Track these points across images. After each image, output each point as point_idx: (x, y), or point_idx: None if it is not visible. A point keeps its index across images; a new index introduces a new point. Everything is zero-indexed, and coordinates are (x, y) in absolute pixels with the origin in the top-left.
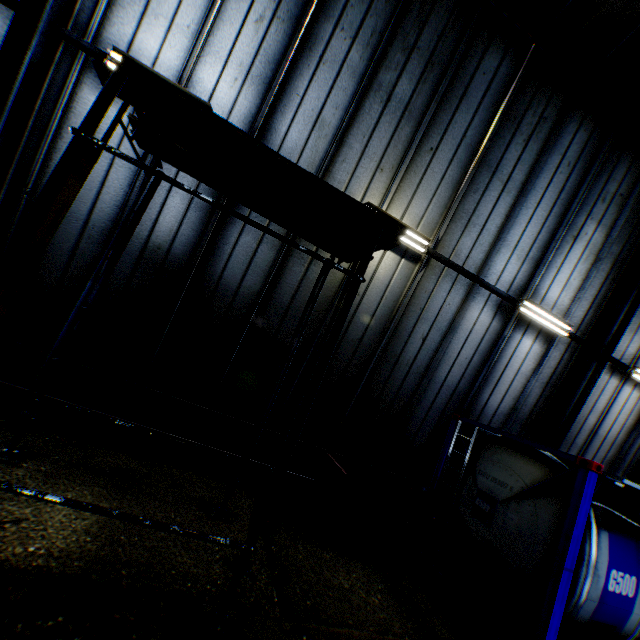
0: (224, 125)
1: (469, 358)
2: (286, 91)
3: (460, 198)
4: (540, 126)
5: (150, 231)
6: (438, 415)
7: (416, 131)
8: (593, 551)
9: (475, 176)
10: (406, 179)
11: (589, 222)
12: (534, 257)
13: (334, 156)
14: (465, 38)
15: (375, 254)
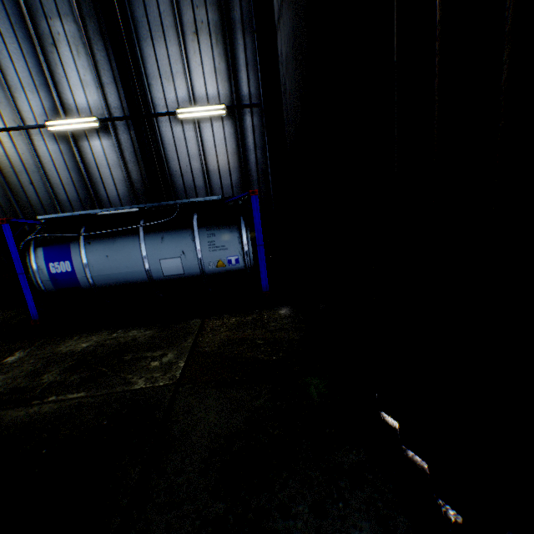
0: None
1: (70, 177)
2: None
3: None
4: None
5: None
6: None
7: None
8: (34, 260)
9: None
10: None
11: (53, 23)
12: (42, 83)
13: None
14: None
15: None
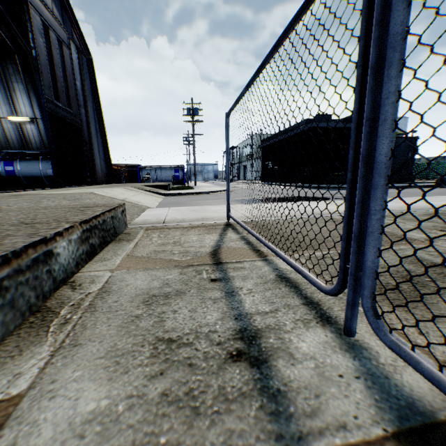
0: None
1: (17, 138)
2: None
3: None
4: None
5: None
6: None
7: None
8: (1, 165)
9: None
10: None
11: (15, 84)
12: (9, 103)
13: None
14: None
15: None
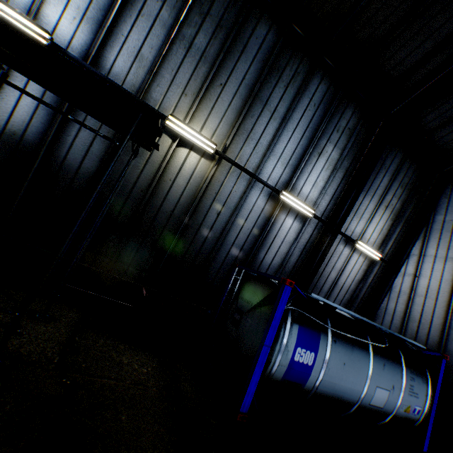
0: (17, 29)
1: (250, 229)
2: (114, 32)
3: (241, 120)
4: (295, 78)
5: (7, 121)
6: (229, 267)
7: (210, 71)
8: (286, 336)
9: (252, 106)
10: (203, 103)
11: (329, 144)
12: (293, 164)
13: (151, 82)
14: (242, 12)
15: (182, 153)
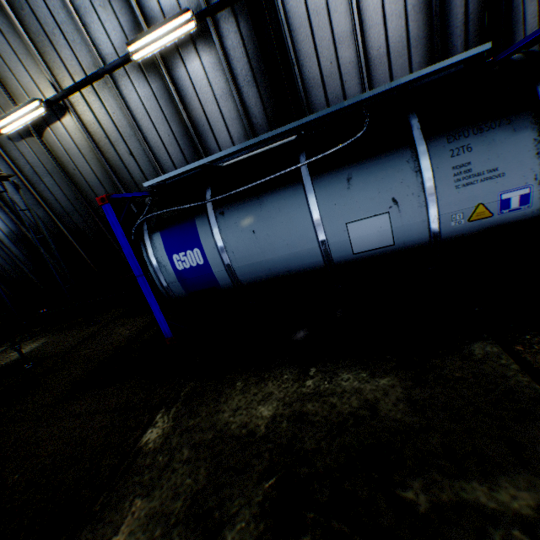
0: None
1: (170, 133)
2: None
3: (21, 33)
4: None
5: (1, 229)
6: None
7: None
8: (151, 253)
9: None
10: None
11: None
12: None
13: None
14: None
15: (50, 137)
